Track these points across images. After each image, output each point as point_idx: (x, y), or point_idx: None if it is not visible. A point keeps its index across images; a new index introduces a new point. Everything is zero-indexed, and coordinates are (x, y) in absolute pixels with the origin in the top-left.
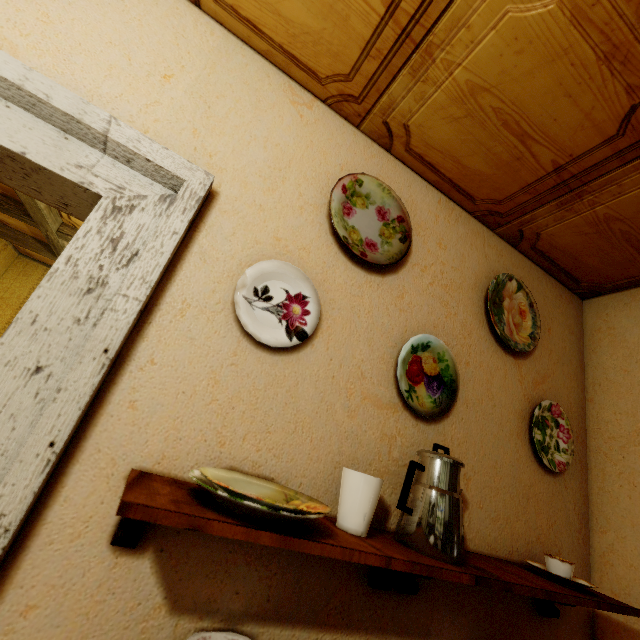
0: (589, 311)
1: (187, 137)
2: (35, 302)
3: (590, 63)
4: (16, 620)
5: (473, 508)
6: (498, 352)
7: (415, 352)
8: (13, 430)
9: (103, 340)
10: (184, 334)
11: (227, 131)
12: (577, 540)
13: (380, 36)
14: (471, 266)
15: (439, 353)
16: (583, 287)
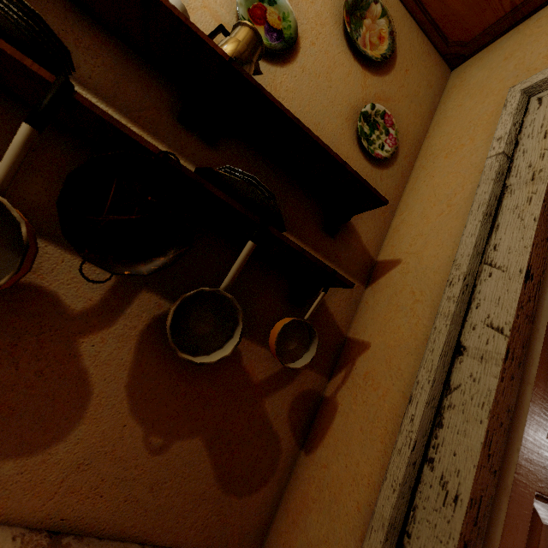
0: (453, 76)
1: None
2: None
3: None
4: None
5: None
6: (347, 54)
7: (261, 1)
8: None
9: None
10: None
11: None
12: (379, 216)
13: None
14: None
15: (284, 13)
16: (451, 49)
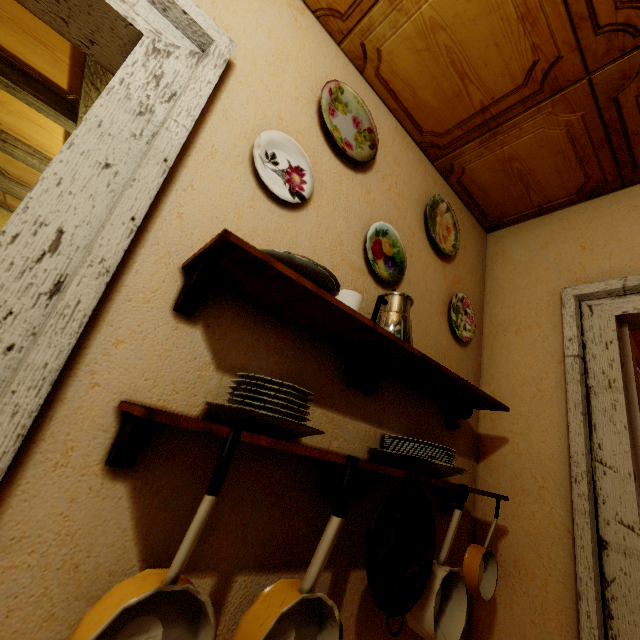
0: (491, 241)
1: (207, 6)
2: (99, 109)
3: (512, 20)
4: (110, 348)
5: None
6: (431, 254)
7: (377, 236)
8: (93, 208)
9: (163, 151)
10: (214, 173)
11: (239, 12)
12: None
13: None
14: (416, 185)
15: (394, 240)
16: (489, 221)
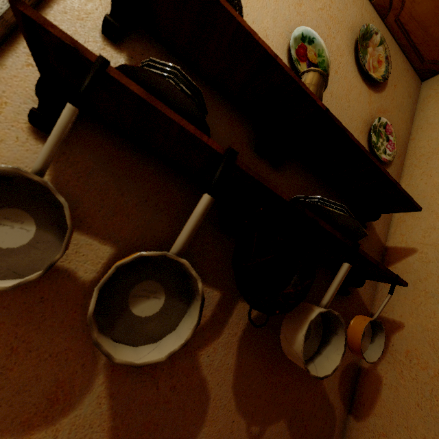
0: (425, 87)
1: None
2: None
3: None
4: None
5: None
6: (358, 78)
7: (303, 41)
8: None
9: None
10: None
11: None
12: None
13: None
14: (350, 15)
15: (319, 50)
16: (425, 66)
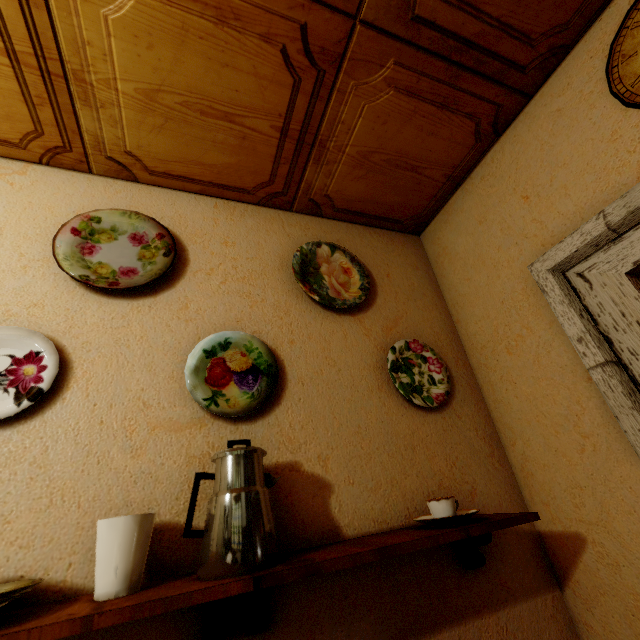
0: (427, 243)
1: None
2: None
3: (213, 30)
4: None
5: (341, 488)
6: (329, 317)
7: (214, 355)
8: None
9: None
10: None
11: None
12: (492, 465)
13: (27, 84)
14: (272, 250)
15: (245, 345)
16: (408, 224)
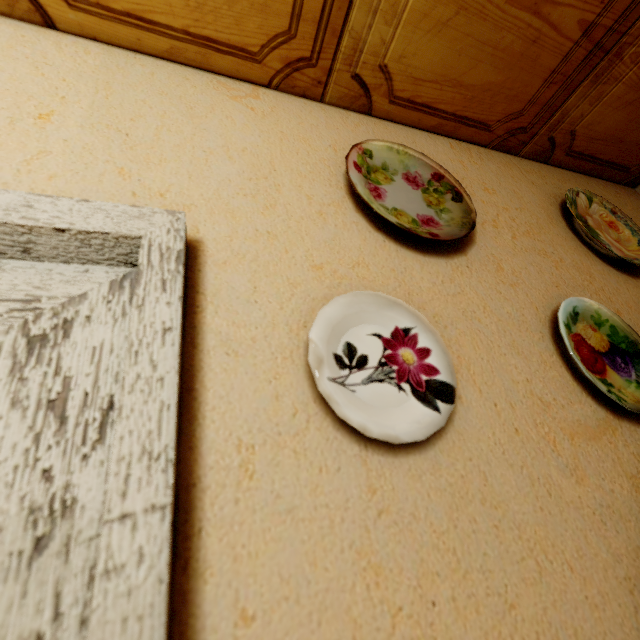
0: None
1: (113, 183)
2: None
3: None
4: None
5: None
6: (628, 281)
7: (569, 330)
8: None
9: None
10: (272, 511)
11: (168, 156)
12: None
13: None
14: (530, 199)
15: (592, 316)
16: (633, 172)
